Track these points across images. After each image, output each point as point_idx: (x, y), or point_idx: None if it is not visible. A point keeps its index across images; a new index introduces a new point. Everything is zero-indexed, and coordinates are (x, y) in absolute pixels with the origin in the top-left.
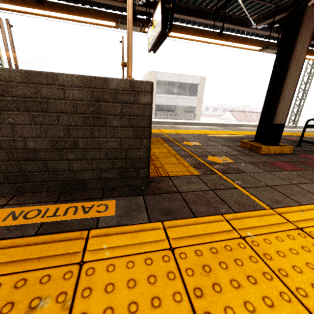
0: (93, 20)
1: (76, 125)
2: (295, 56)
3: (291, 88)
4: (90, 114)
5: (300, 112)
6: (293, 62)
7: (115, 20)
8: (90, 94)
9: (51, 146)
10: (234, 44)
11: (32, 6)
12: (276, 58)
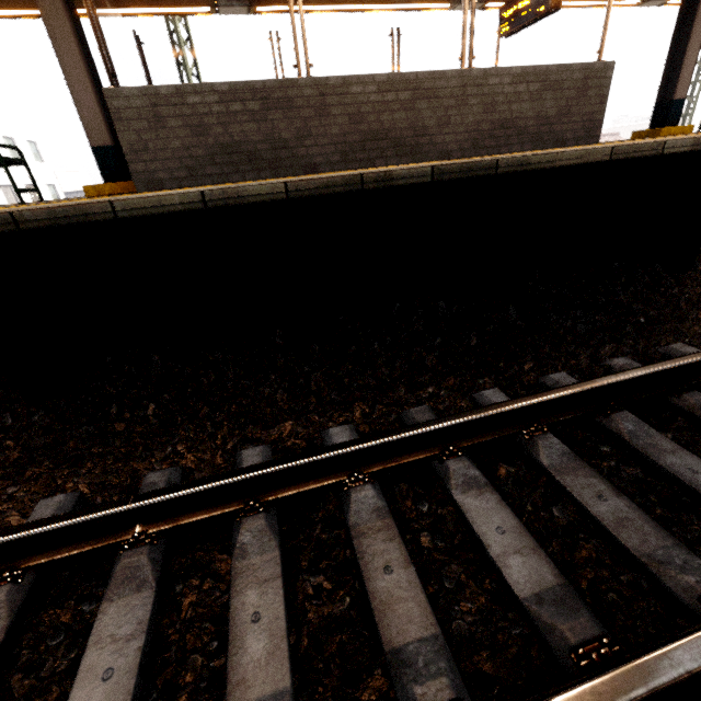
0: (424, 6)
1: (572, 98)
2: (698, 17)
3: (693, 54)
4: (580, 89)
5: (692, 109)
6: (696, 24)
7: (455, 1)
8: (583, 75)
9: (557, 114)
10: (600, 3)
11: (367, 2)
12: (677, 22)
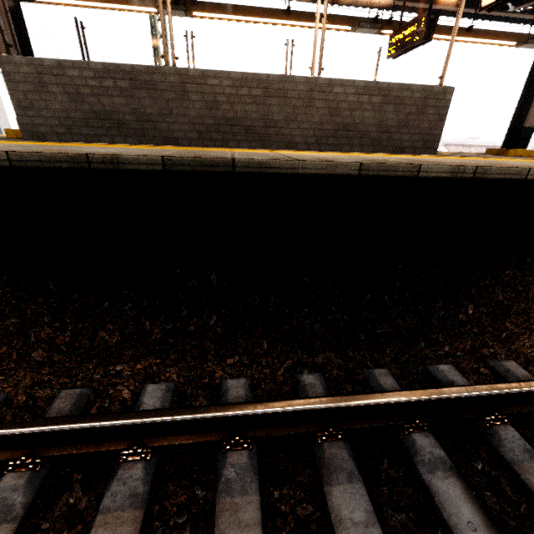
0: (329, 26)
1: (411, 113)
2: None
3: None
4: (420, 106)
5: None
6: None
7: (355, 25)
8: (423, 95)
9: (397, 125)
10: (483, 40)
11: (280, 18)
12: None
